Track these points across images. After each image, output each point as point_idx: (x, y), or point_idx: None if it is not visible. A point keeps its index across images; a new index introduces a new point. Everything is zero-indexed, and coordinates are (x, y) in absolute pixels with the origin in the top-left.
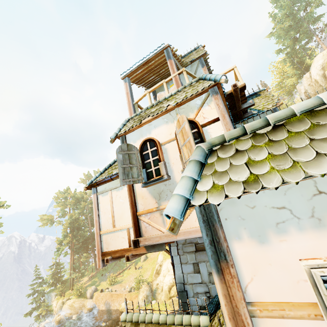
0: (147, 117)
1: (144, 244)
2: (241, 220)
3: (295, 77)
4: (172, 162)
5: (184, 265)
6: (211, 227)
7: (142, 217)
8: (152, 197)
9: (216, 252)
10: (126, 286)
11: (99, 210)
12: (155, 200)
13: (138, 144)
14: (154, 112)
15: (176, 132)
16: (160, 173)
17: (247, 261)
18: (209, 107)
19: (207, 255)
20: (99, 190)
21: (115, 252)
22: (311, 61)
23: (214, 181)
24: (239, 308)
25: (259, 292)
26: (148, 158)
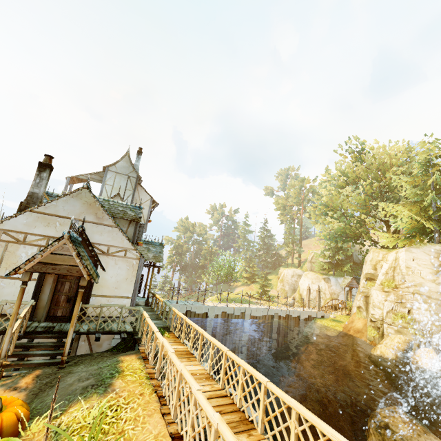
0: None
1: None
2: None
3: None
4: None
5: None
6: None
7: None
8: None
9: None
10: None
11: None
12: None
13: None
14: None
15: None
16: None
17: None
18: None
19: None
20: None
21: None
22: None
23: None
24: None
25: None
26: None
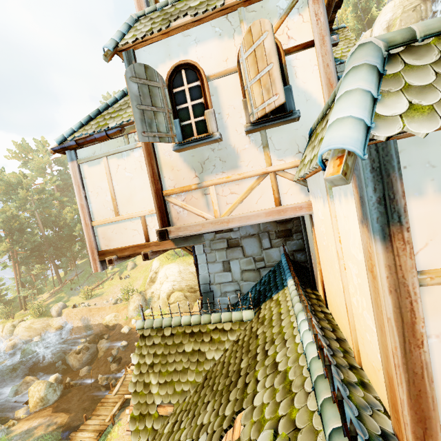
0: (182, 17)
1: (177, 235)
2: (429, 169)
3: (353, 34)
4: (226, 112)
5: (211, 265)
6: (384, 178)
7: (172, 198)
8: (189, 168)
9: (387, 213)
10: (109, 299)
11: (85, 189)
12: (194, 173)
13: (162, 72)
14: (198, 8)
15: (239, 56)
16: (206, 130)
17: (425, 223)
18: (300, 18)
19: (370, 219)
20: (81, 156)
21: (122, 249)
22: (378, 12)
23: (410, 100)
24: (406, 279)
25: (433, 259)
26: (184, 101)
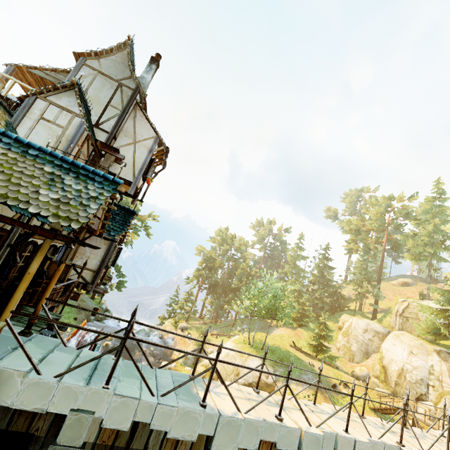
0: None
1: None
2: None
3: None
4: None
5: None
6: None
7: None
8: None
9: None
10: None
11: None
12: None
13: None
14: None
15: None
16: None
17: None
18: None
19: None
20: None
21: None
22: None
23: None
24: None
25: None
26: None
